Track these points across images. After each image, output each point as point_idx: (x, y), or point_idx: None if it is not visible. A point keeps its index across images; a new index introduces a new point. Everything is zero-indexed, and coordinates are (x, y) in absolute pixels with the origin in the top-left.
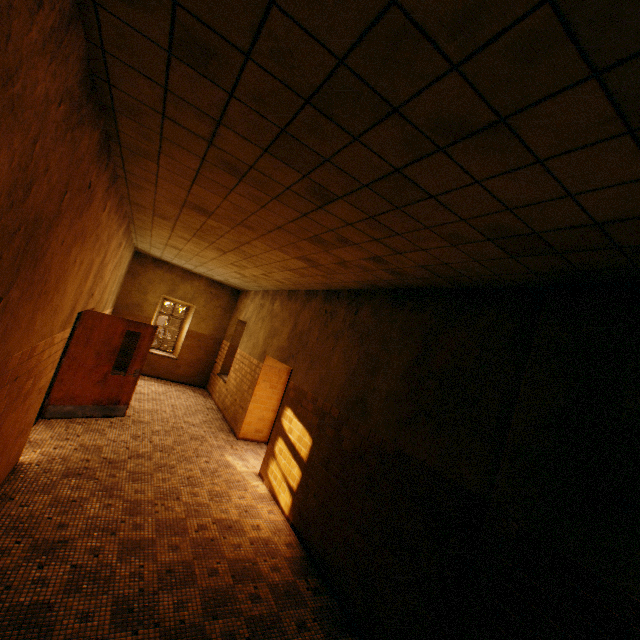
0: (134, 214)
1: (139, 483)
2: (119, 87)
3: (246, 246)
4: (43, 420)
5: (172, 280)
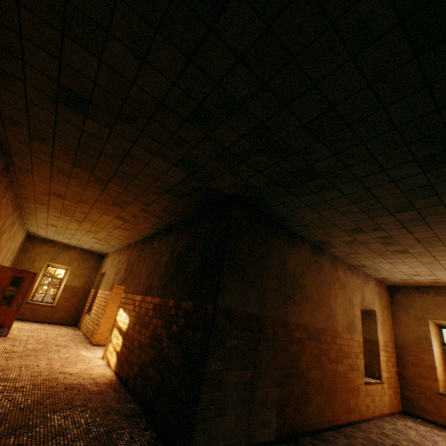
0: (24, 204)
1: (11, 361)
2: (13, 146)
3: (89, 215)
4: None
5: (54, 251)
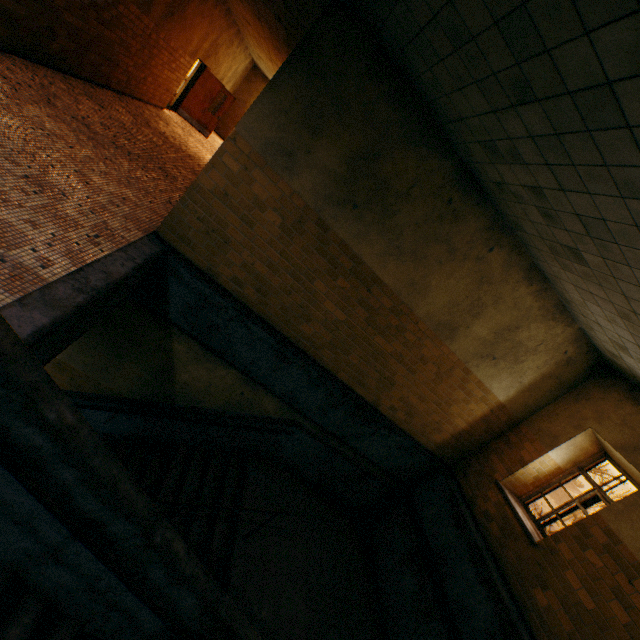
0: (238, 23)
1: (197, 144)
2: None
3: (271, 55)
4: (177, 114)
5: None
